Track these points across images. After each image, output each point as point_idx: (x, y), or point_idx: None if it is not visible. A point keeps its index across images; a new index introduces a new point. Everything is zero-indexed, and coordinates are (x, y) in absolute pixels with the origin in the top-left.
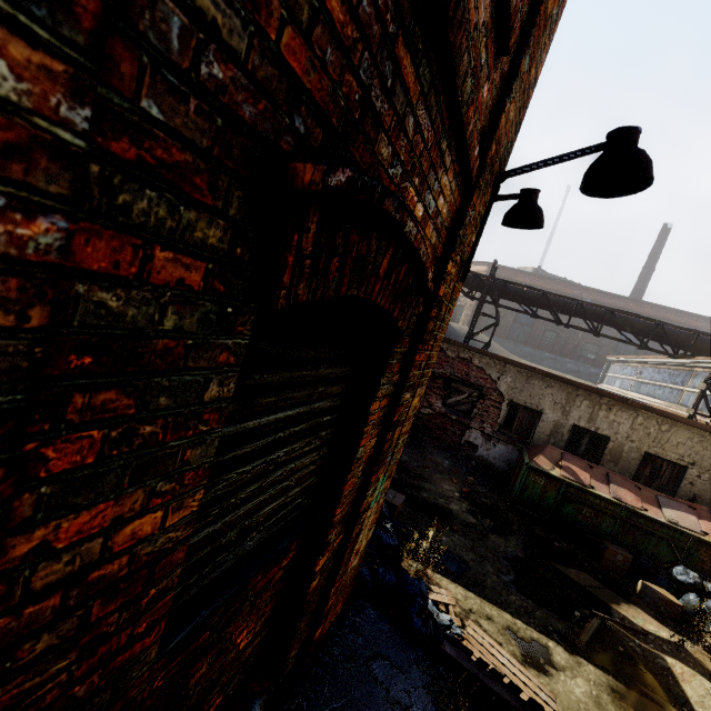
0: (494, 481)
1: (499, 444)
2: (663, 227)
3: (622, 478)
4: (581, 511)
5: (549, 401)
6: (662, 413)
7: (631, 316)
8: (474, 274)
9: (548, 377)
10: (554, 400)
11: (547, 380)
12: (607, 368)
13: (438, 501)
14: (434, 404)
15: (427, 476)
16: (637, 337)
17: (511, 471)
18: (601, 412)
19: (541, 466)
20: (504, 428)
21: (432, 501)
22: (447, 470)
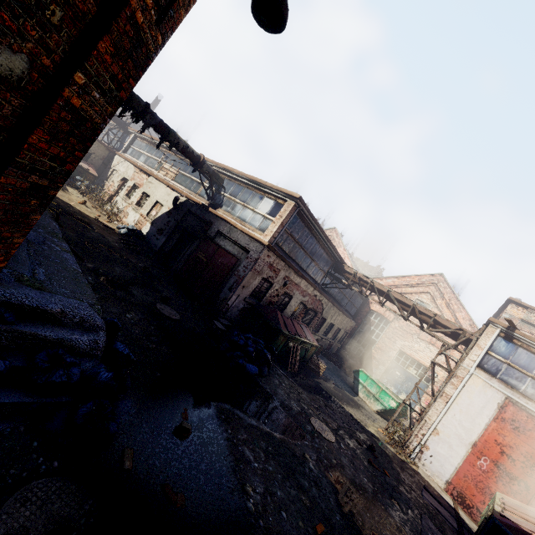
0: None
1: None
2: None
3: None
4: None
5: None
6: None
7: None
8: None
9: None
10: None
11: None
12: None
13: None
14: None
15: None
16: None
17: None
18: None
19: None
20: None
21: None
22: None
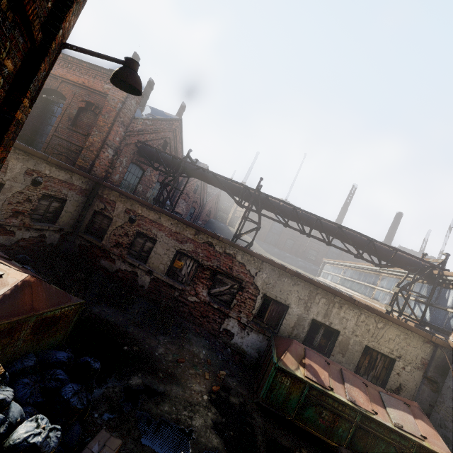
0: (245, 368)
1: (252, 333)
2: (353, 186)
3: (352, 374)
4: (321, 414)
5: (295, 297)
6: (379, 313)
7: (354, 232)
8: (245, 187)
9: (295, 276)
10: (299, 296)
11: (294, 278)
12: (322, 266)
13: (180, 416)
14: (200, 293)
15: (178, 373)
16: (356, 248)
17: (260, 359)
18: (334, 309)
19: (288, 365)
20: (258, 318)
21: (173, 418)
22: (202, 362)
